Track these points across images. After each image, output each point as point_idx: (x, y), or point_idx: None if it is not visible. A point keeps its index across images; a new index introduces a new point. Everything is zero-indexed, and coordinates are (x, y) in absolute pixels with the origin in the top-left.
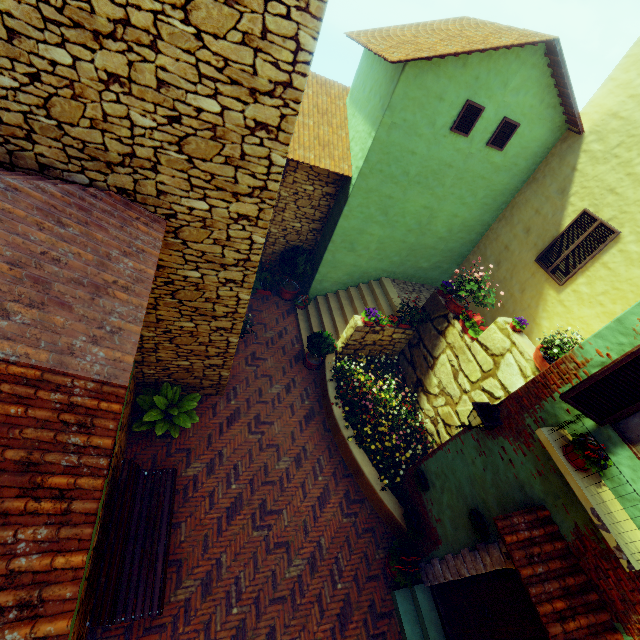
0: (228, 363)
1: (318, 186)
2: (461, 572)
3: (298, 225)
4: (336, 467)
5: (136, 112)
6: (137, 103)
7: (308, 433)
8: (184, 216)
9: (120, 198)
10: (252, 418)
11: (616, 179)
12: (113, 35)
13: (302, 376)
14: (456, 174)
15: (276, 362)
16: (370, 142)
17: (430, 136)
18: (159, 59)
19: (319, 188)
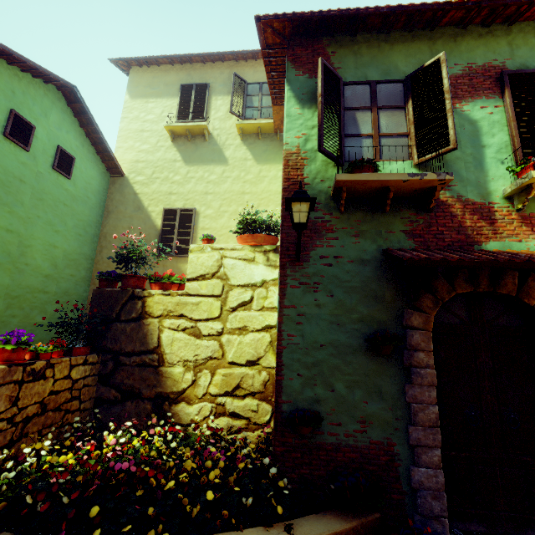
0: None
1: None
2: (433, 419)
3: None
4: None
5: None
6: None
7: None
8: None
9: None
10: None
11: (168, 187)
12: None
13: None
14: (33, 193)
15: None
16: None
17: None
18: None
19: None
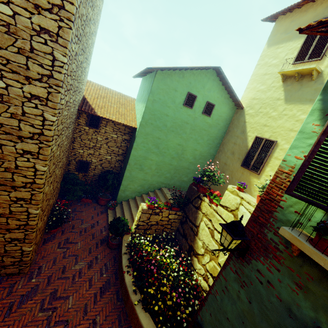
0: (29, 236)
1: (119, 135)
2: None
3: (109, 157)
4: None
5: None
6: None
7: (101, 304)
8: None
9: None
10: (48, 294)
11: (265, 120)
12: None
13: (104, 254)
14: (191, 127)
15: (85, 244)
16: (144, 109)
17: (174, 107)
18: None
19: (120, 136)
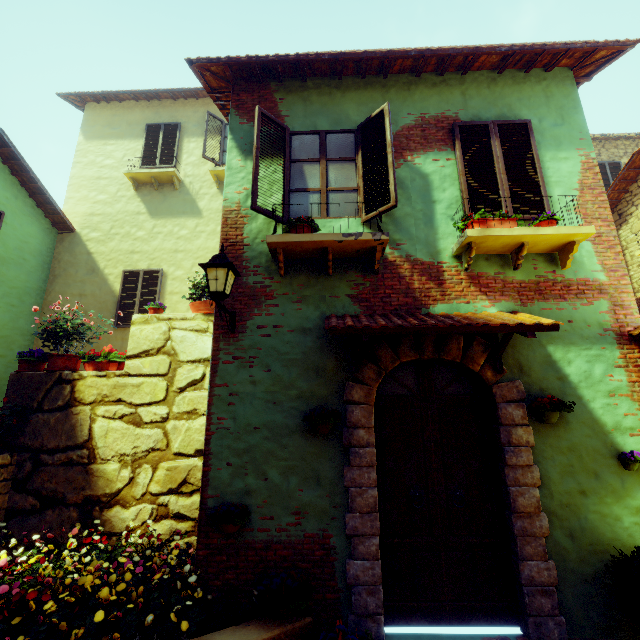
0: None
1: None
2: (372, 503)
3: None
4: None
5: None
6: None
7: None
8: None
9: None
10: None
11: (129, 245)
12: None
13: None
14: None
15: None
16: None
17: None
18: None
19: None
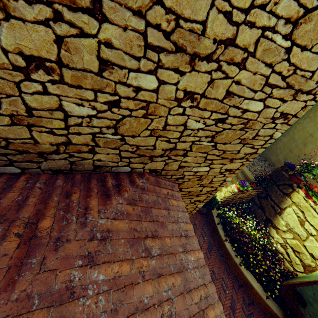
0: None
1: None
2: None
3: None
4: (233, 281)
5: (192, 119)
6: (197, 112)
7: (212, 260)
8: (188, 176)
9: (152, 178)
10: None
11: None
12: (209, 56)
13: (198, 220)
14: None
15: None
16: None
17: None
18: (239, 74)
19: None
